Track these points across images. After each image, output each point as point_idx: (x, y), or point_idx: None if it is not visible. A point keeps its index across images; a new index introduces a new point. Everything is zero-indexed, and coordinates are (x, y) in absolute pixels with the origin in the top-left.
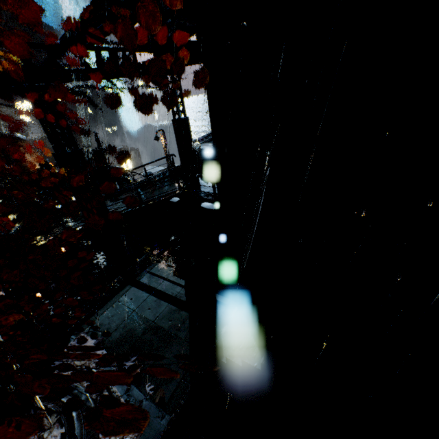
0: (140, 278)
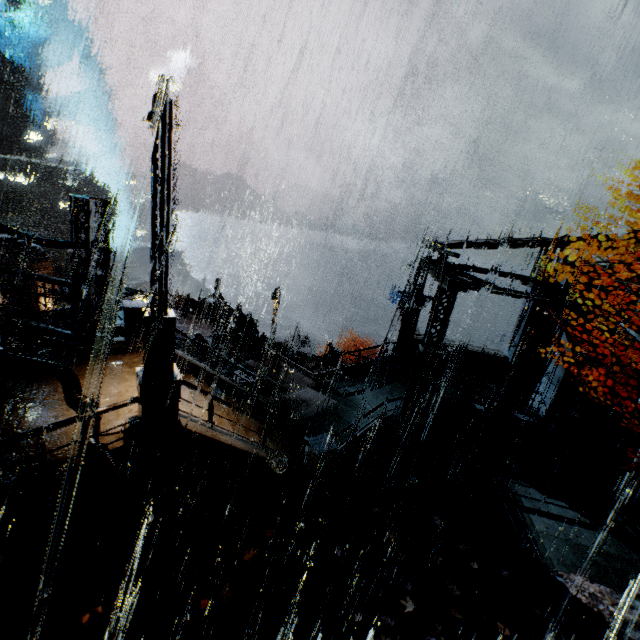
0: (521, 502)
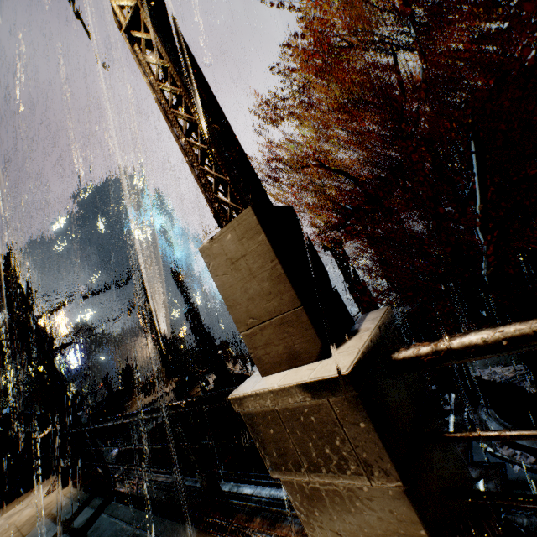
0: None
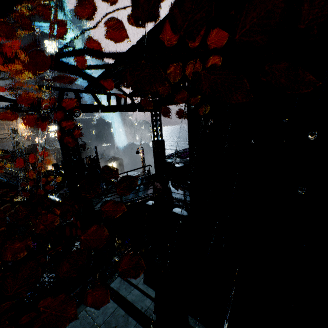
0: (111, 281)
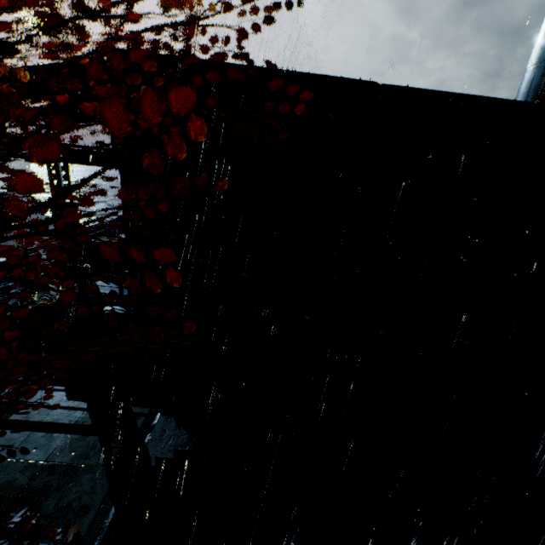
0: (10, 415)
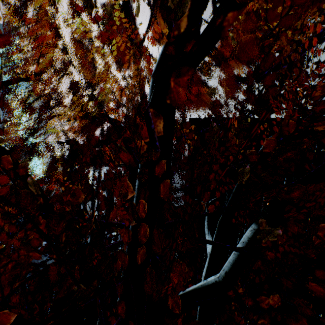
0: None
